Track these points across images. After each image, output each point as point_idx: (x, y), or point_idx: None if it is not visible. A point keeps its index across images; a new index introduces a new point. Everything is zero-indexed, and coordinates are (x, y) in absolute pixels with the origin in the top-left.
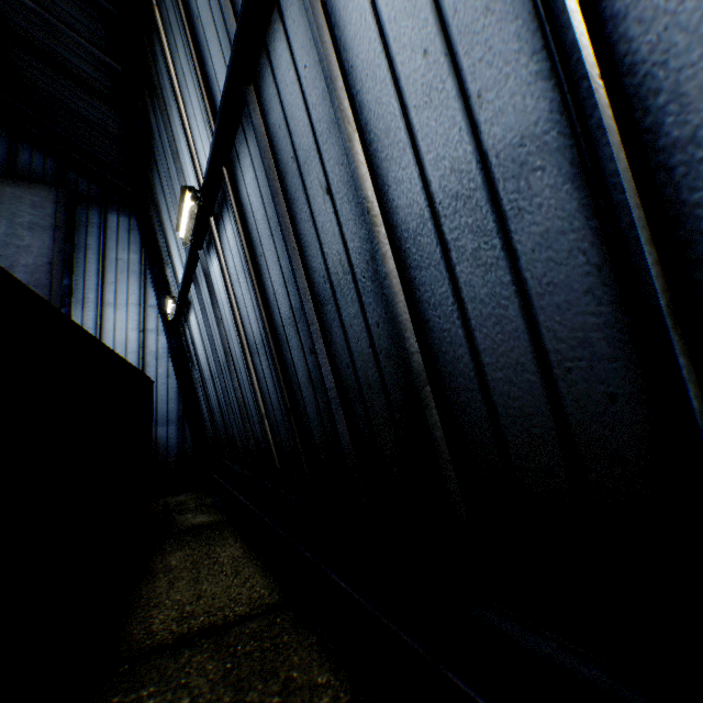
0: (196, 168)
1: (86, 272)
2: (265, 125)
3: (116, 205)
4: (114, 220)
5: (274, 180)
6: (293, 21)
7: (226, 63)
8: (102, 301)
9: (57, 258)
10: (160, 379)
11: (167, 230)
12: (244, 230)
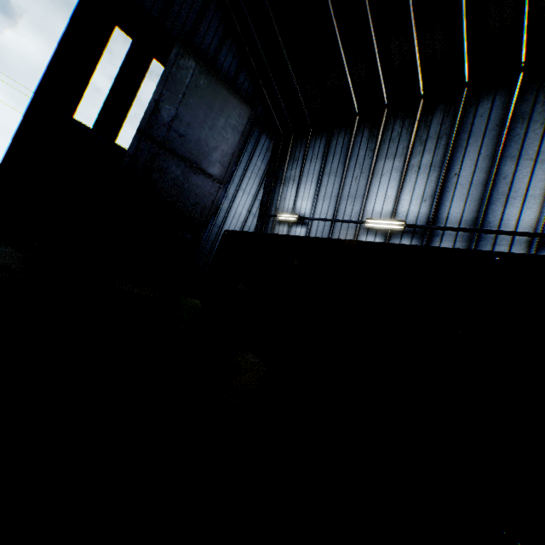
0: (396, 203)
1: (239, 165)
2: (474, 248)
3: (268, 131)
4: (263, 139)
5: None
6: (517, 247)
7: (465, 209)
8: (239, 185)
9: (236, 153)
10: None
11: (306, 174)
12: None
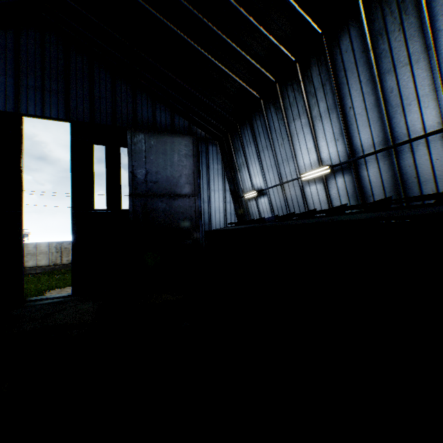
0: (317, 151)
1: (202, 175)
2: (396, 162)
3: (211, 141)
4: (211, 148)
5: (398, 180)
6: (434, 146)
7: (372, 132)
8: (209, 189)
9: (195, 170)
10: (232, 225)
11: (249, 157)
12: (357, 185)
